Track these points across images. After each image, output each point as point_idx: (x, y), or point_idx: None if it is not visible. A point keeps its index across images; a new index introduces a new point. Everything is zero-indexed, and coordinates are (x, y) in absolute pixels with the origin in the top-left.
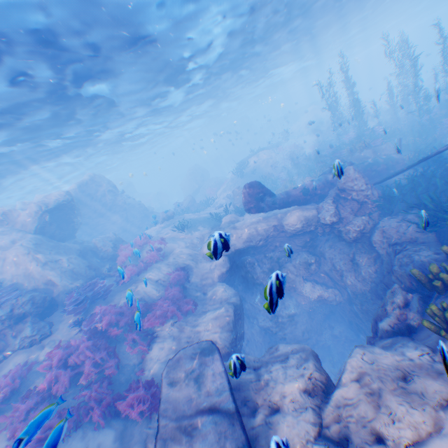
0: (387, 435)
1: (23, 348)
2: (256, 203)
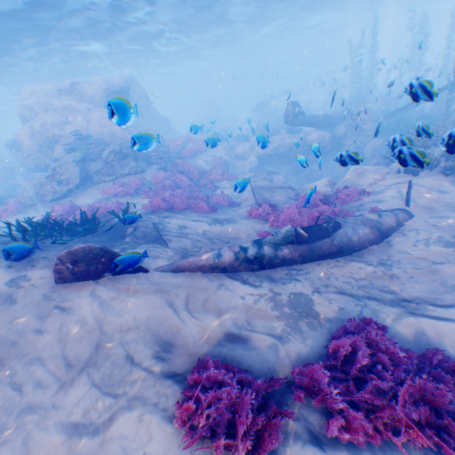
0: (362, 181)
1: (128, 176)
2: (292, 118)
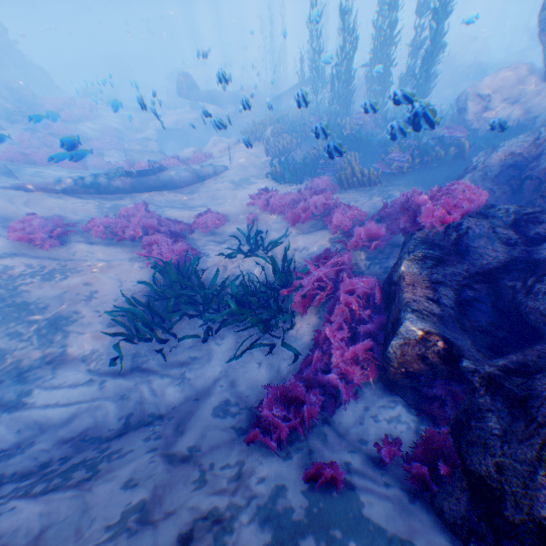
0: (216, 150)
1: None
2: (186, 91)
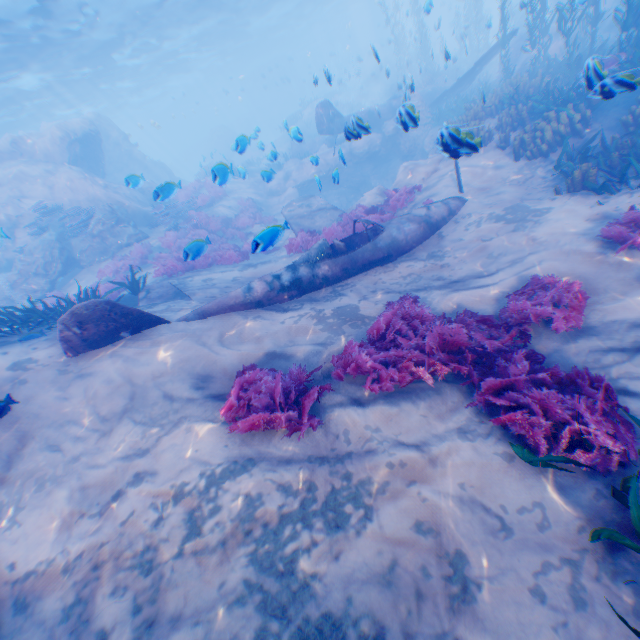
0: (415, 179)
1: (128, 247)
2: (327, 125)
